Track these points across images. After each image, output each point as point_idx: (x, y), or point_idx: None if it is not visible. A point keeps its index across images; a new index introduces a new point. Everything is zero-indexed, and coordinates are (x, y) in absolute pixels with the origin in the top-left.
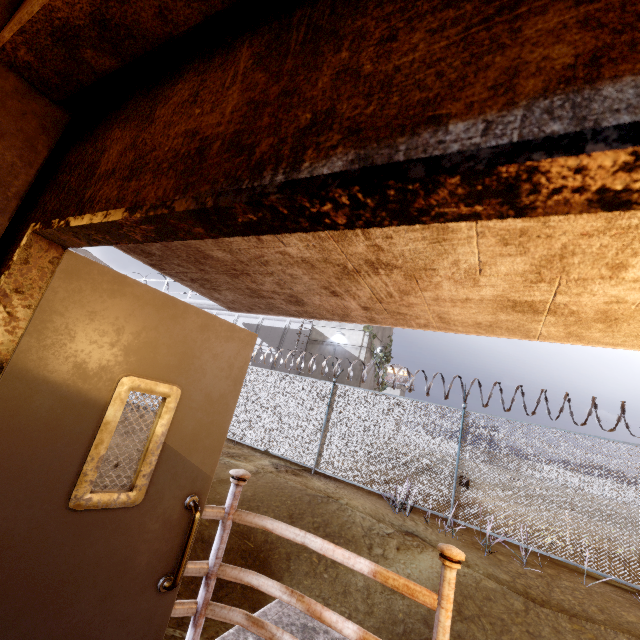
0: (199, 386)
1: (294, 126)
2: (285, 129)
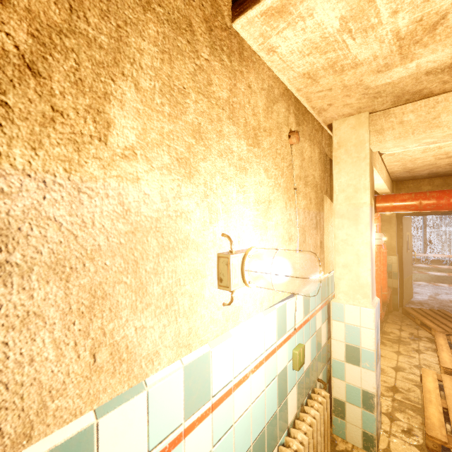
0: (409, 231)
1: None
2: None
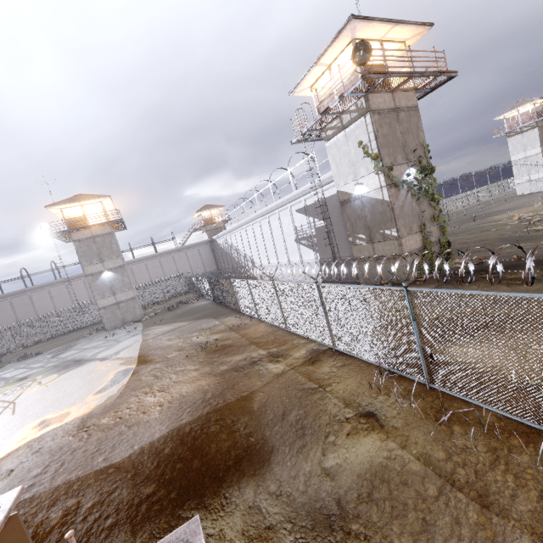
0: (7, 542)
1: None
2: None
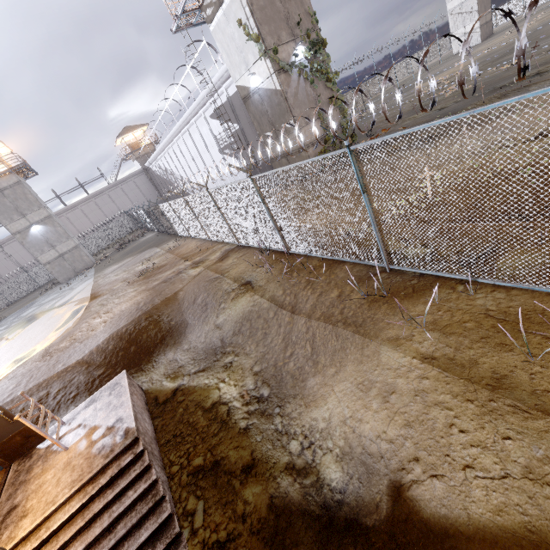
0: None
1: None
2: None
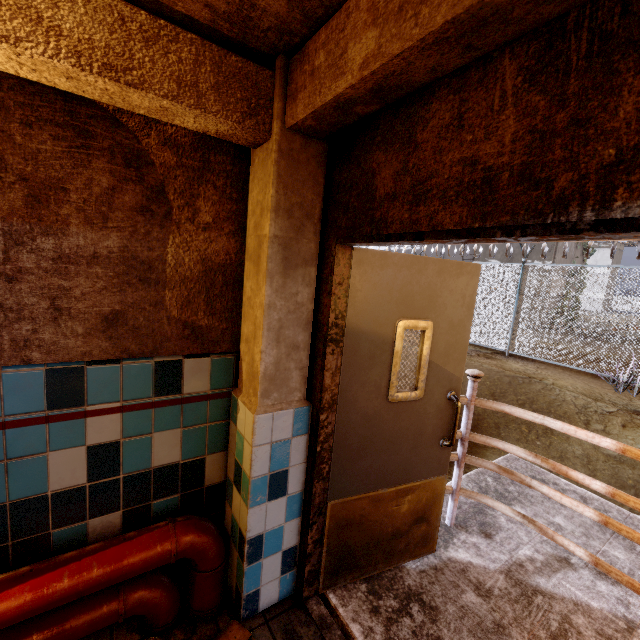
0: (443, 317)
1: (595, 162)
2: (584, 165)
